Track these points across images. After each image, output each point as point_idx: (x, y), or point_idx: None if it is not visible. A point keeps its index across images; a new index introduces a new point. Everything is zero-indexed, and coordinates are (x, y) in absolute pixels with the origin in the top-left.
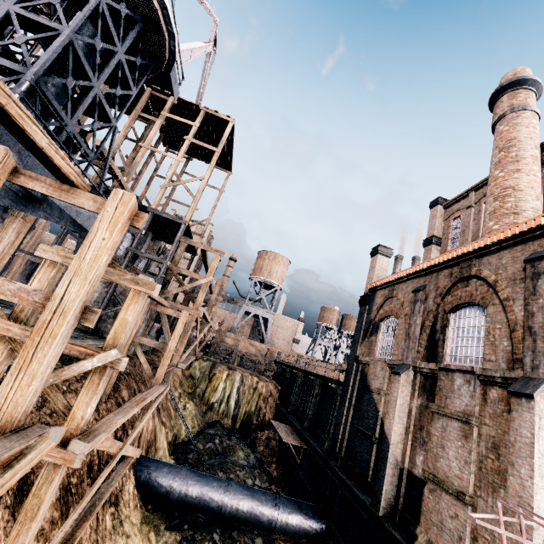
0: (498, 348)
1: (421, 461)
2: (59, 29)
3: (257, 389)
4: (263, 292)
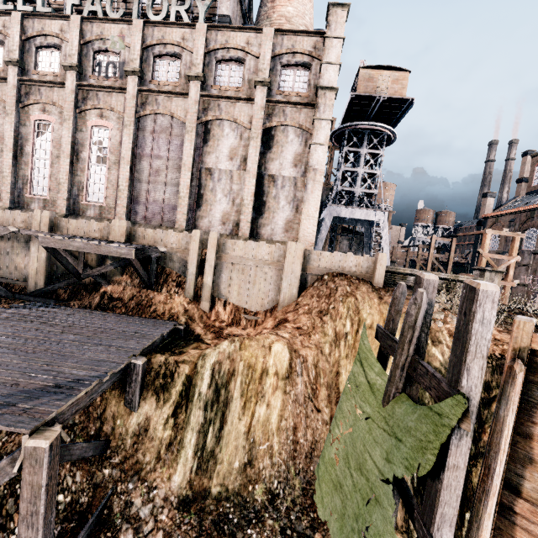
0: None
1: None
2: (377, 173)
3: None
4: None
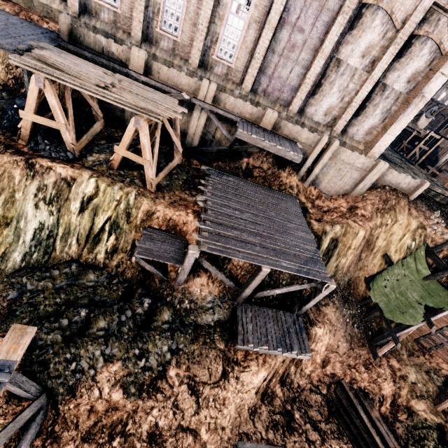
0: None
1: (444, 167)
2: None
3: None
4: None
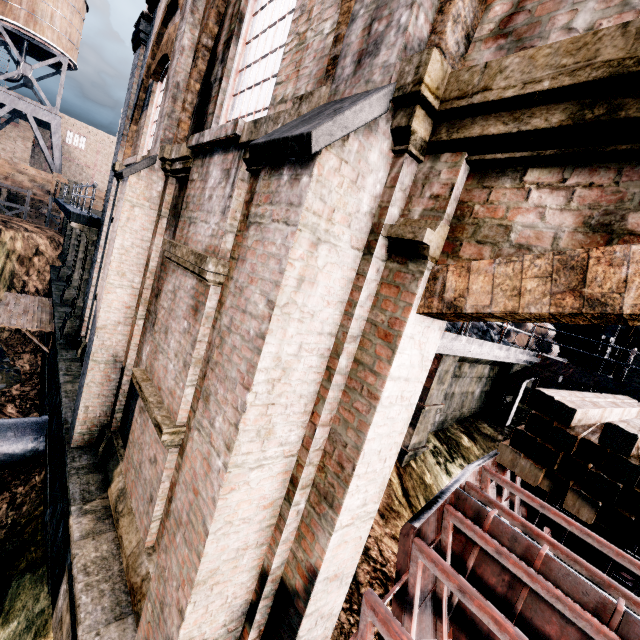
0: (308, 50)
1: (146, 356)
2: None
3: (2, 244)
4: (24, 62)
